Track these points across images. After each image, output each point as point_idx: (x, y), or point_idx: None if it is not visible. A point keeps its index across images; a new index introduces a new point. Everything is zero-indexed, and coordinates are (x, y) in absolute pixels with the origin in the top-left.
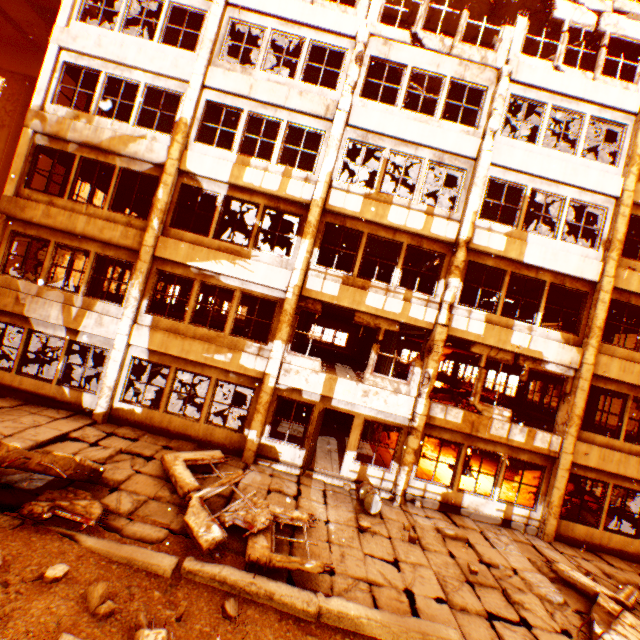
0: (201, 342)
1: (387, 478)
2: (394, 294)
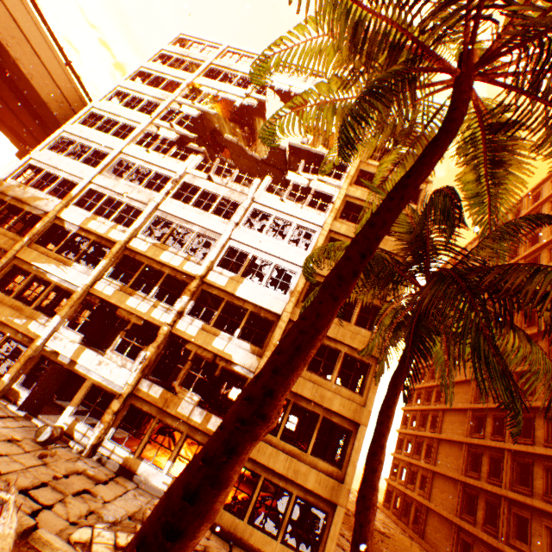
0: (12, 309)
1: (89, 435)
2: (149, 301)
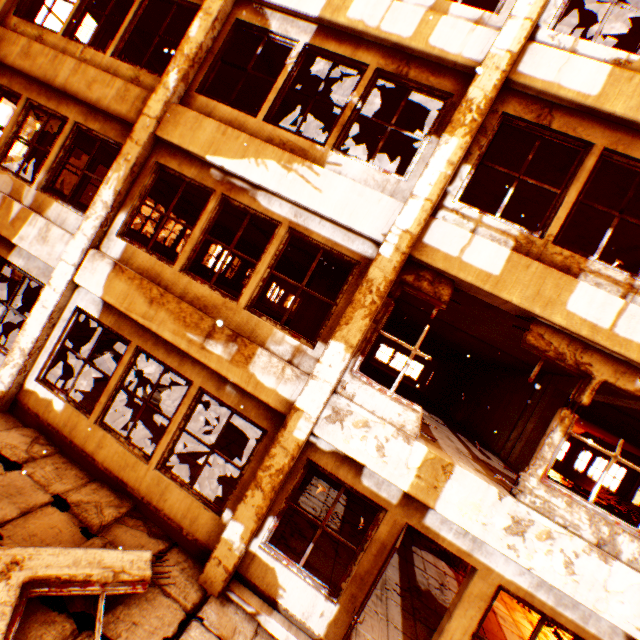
0: (190, 308)
1: None
2: None
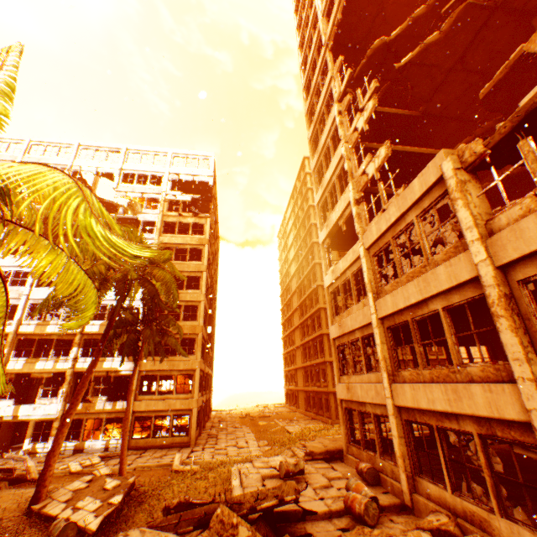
0: None
1: (47, 446)
2: (51, 360)
